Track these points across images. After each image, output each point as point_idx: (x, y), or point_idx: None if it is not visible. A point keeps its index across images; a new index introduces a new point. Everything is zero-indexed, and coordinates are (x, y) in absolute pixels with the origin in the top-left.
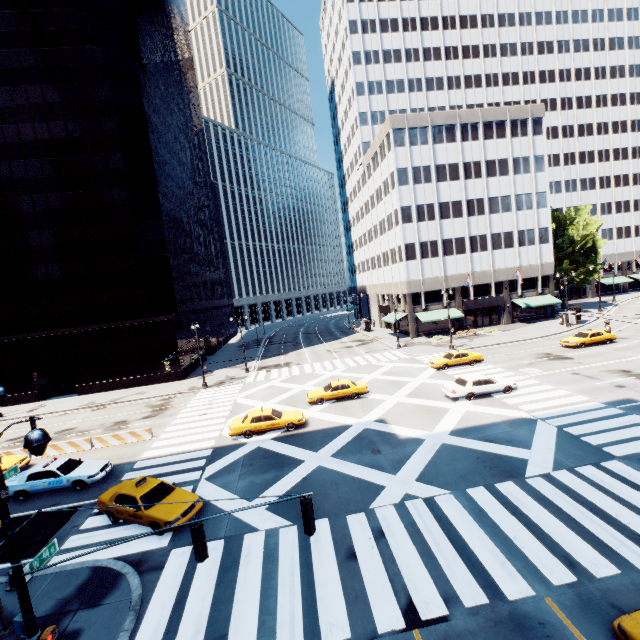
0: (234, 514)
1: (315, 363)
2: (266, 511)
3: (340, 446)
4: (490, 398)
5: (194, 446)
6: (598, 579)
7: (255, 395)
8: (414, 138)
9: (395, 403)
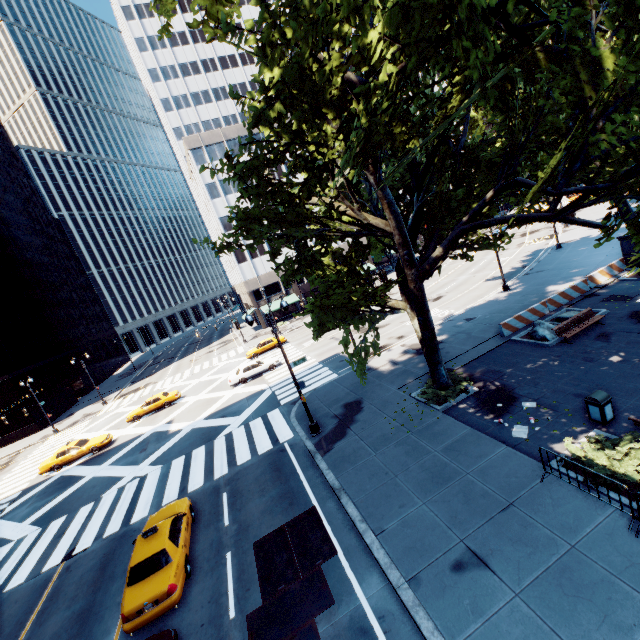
0: (3, 536)
1: (169, 378)
2: (29, 525)
3: (122, 454)
4: (259, 378)
5: (9, 493)
6: (188, 493)
7: (94, 427)
8: (214, 154)
9: (194, 402)
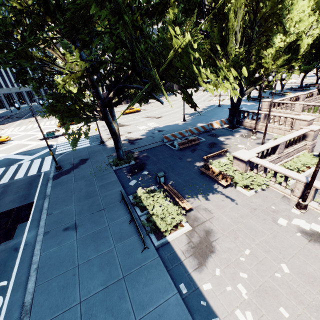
0: None
1: (12, 128)
2: None
3: None
4: (56, 138)
5: None
6: None
7: None
8: None
9: (15, 144)
